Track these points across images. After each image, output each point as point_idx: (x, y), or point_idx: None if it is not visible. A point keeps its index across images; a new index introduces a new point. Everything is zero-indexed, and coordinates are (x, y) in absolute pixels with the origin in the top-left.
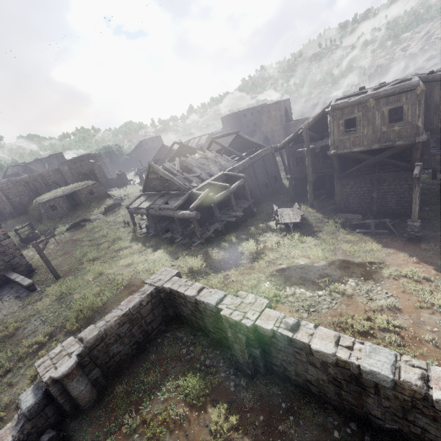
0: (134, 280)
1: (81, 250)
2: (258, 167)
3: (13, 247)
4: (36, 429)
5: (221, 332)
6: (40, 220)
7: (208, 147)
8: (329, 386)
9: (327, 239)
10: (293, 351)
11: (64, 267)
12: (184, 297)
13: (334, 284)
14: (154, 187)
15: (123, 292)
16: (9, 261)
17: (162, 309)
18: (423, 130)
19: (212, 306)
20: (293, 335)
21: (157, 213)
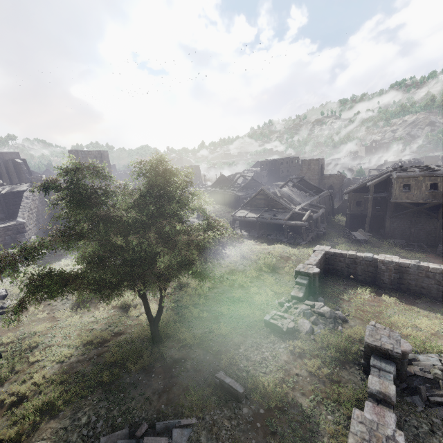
0: (281, 255)
1: None
2: (322, 204)
3: None
4: (305, 294)
5: (368, 273)
6: None
7: (285, 184)
8: (434, 286)
9: (389, 250)
10: (418, 272)
11: None
12: (345, 256)
13: None
14: (256, 205)
15: (280, 259)
16: None
17: (324, 264)
18: None
19: (370, 258)
20: (420, 264)
21: (267, 222)
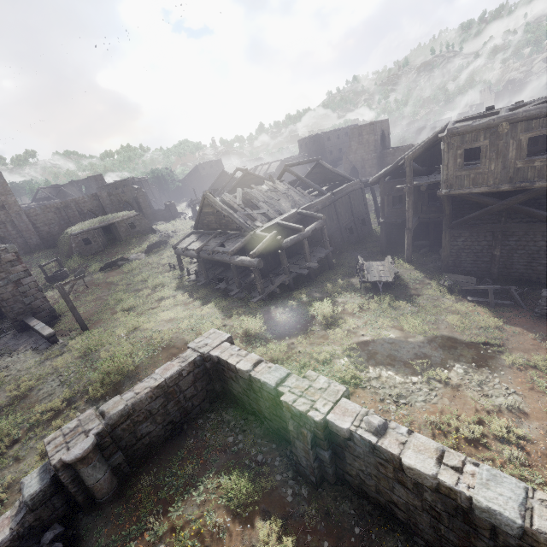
0: (176, 340)
1: (115, 296)
2: (342, 206)
3: (35, 287)
4: (40, 522)
5: (280, 421)
6: (70, 255)
7: (279, 176)
8: (423, 515)
9: (428, 307)
10: (375, 462)
11: (93, 316)
12: (235, 370)
13: (434, 368)
14: (208, 224)
15: (161, 354)
16: (29, 304)
17: (207, 381)
18: None
19: (270, 388)
20: (377, 441)
21: (210, 258)
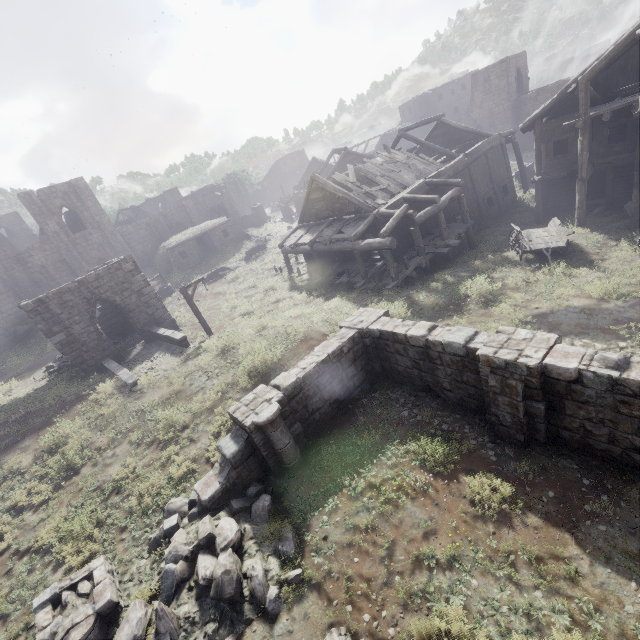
0: (311, 332)
1: (228, 304)
2: (478, 171)
3: (155, 297)
4: (241, 481)
5: (465, 387)
6: (169, 271)
7: (392, 146)
8: None
9: (621, 269)
10: (614, 402)
11: (213, 323)
12: (404, 340)
13: None
14: (316, 214)
15: (300, 347)
16: (152, 314)
17: (366, 361)
18: None
19: (458, 347)
20: (621, 375)
21: (326, 249)
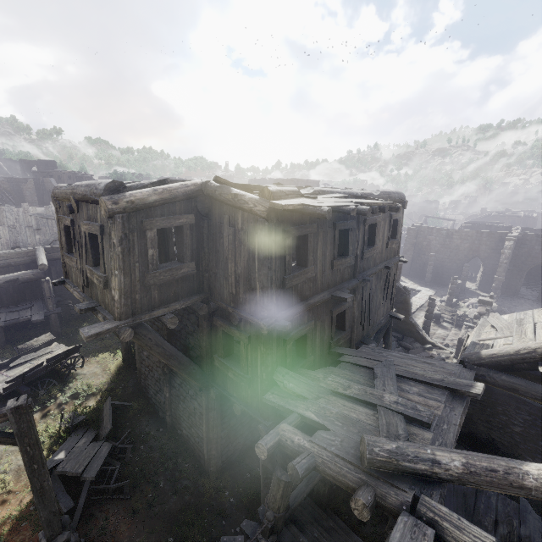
0: None
1: None
2: None
3: None
4: None
5: None
6: None
7: None
8: None
9: None
10: None
11: None
12: None
13: None
14: None
15: None
16: None
17: None
18: (125, 309)
19: None
20: None
21: None
